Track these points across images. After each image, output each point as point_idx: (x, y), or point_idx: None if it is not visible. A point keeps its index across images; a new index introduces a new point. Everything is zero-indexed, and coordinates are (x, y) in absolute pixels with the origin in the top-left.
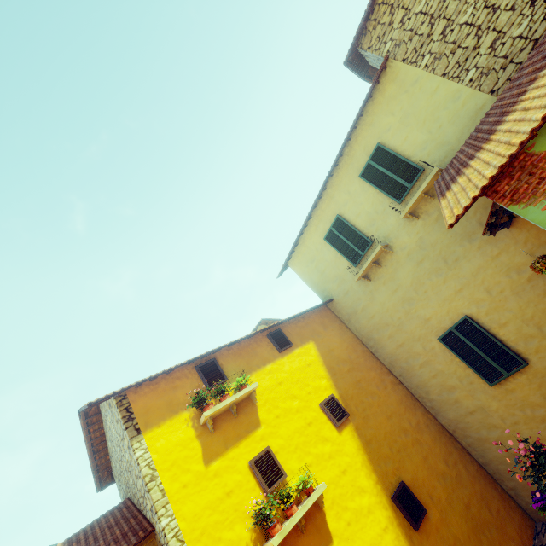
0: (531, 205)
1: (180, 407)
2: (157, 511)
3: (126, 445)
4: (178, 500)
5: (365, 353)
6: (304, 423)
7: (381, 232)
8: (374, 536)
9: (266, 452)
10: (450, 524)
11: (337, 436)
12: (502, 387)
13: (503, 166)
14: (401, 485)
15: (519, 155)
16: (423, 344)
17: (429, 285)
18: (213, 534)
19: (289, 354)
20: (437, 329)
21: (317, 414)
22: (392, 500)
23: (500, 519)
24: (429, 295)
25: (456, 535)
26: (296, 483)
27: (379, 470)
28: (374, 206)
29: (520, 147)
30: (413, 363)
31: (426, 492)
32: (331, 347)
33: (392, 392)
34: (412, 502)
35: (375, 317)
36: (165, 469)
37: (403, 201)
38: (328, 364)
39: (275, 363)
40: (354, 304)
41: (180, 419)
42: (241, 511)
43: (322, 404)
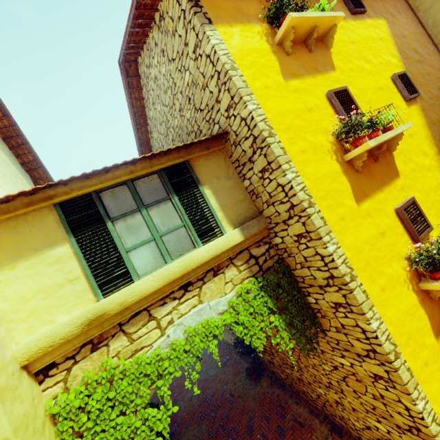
0: None
1: (251, 18)
2: (242, 96)
3: (190, 52)
4: (262, 96)
5: (435, 54)
6: (376, 85)
7: None
8: (432, 185)
9: (344, 90)
10: None
11: (405, 108)
12: None
13: None
14: None
15: None
16: None
17: None
18: (298, 133)
19: (361, 20)
20: None
21: (388, 84)
22: None
23: None
24: None
25: None
26: (379, 118)
27: (439, 146)
28: None
29: None
30: None
31: None
32: (403, 33)
33: None
34: None
35: None
36: (244, 66)
37: None
38: (399, 47)
39: (346, 21)
40: None
41: (252, 29)
42: (321, 127)
43: (395, 75)
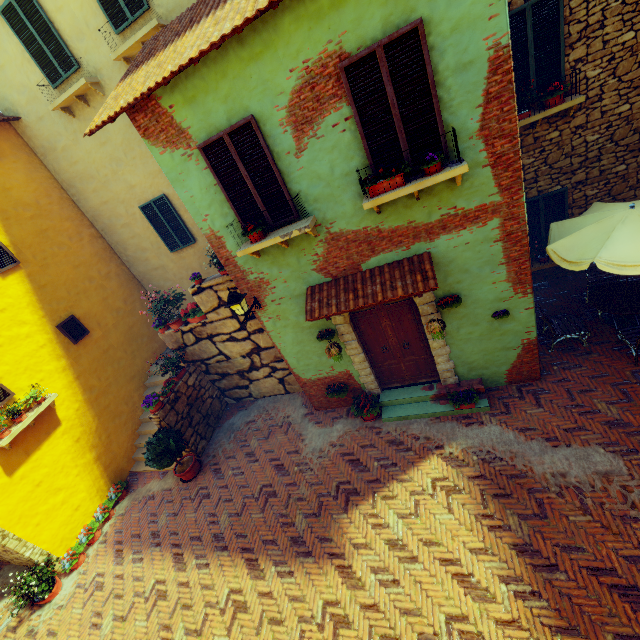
0: (156, 146)
1: None
2: None
3: None
4: None
5: (64, 201)
6: None
7: (92, 59)
8: (30, 351)
9: None
10: (110, 338)
11: None
12: (179, 255)
13: (125, 109)
14: (70, 317)
15: (152, 99)
16: (127, 208)
17: (139, 153)
18: None
19: None
20: (140, 198)
21: None
22: (57, 328)
23: (155, 332)
24: (137, 163)
25: (113, 344)
26: None
27: (49, 308)
28: (85, 13)
29: (137, 101)
30: (116, 223)
31: (97, 321)
32: (8, 185)
33: (89, 245)
34: (78, 328)
35: (80, 165)
36: None
37: (123, 34)
38: None
39: None
40: (52, 139)
41: None
42: None
43: None
